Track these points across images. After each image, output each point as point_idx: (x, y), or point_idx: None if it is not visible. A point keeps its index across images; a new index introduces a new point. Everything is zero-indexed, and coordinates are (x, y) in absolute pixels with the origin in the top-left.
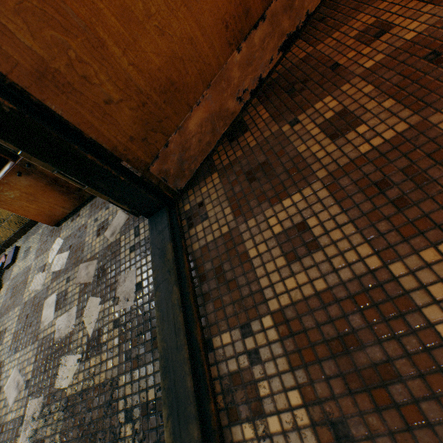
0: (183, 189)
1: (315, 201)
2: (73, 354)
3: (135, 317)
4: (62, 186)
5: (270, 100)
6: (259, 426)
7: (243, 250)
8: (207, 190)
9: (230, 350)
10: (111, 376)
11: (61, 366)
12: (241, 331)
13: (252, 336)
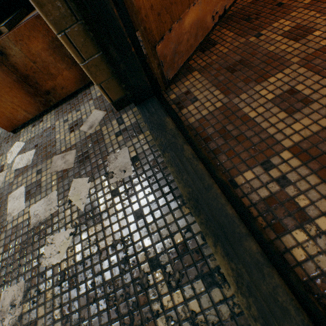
0: (170, 80)
1: (296, 76)
2: (61, 231)
3: (137, 183)
4: (31, 86)
5: (231, 26)
6: (310, 228)
7: (242, 115)
8: (190, 83)
9: (256, 183)
10: (121, 237)
11: (46, 246)
12: (261, 168)
13: (275, 168)
